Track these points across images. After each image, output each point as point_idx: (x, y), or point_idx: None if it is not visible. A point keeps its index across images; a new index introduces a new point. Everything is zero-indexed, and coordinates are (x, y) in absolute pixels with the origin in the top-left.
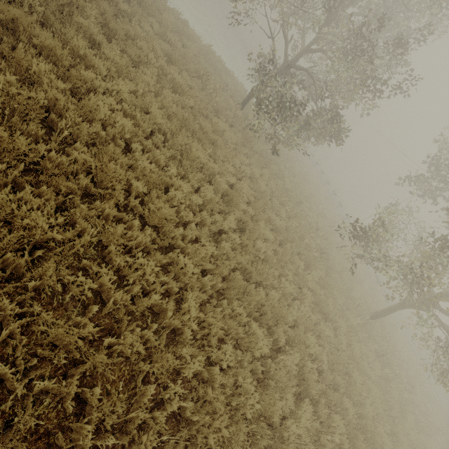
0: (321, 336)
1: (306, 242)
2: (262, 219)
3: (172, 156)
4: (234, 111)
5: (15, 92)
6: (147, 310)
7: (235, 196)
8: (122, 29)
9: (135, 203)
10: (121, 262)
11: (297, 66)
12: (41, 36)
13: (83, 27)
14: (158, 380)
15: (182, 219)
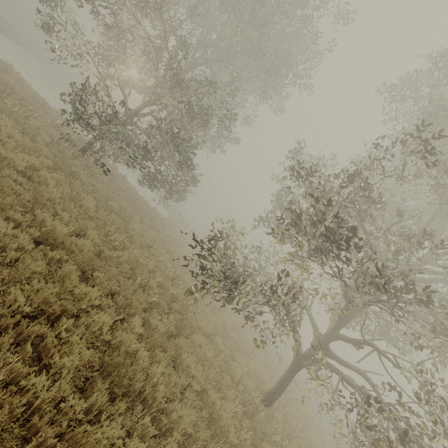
0: None
1: (138, 281)
2: None
3: None
4: (57, 140)
5: None
6: None
7: None
8: None
9: None
10: None
11: (137, 115)
12: None
13: None
14: None
15: None
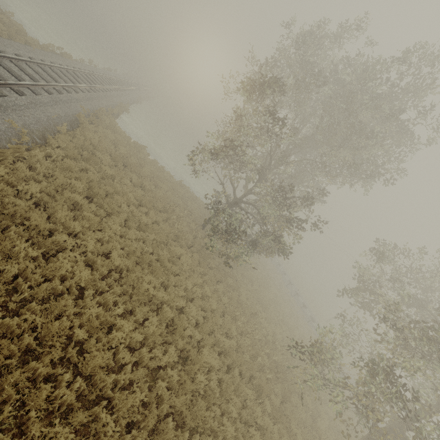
0: None
1: (259, 361)
2: (208, 343)
3: (125, 290)
4: (195, 233)
5: None
6: None
7: (179, 325)
8: (105, 188)
9: (72, 353)
10: (36, 432)
11: (243, 202)
12: (33, 216)
13: (70, 197)
14: None
15: (119, 360)
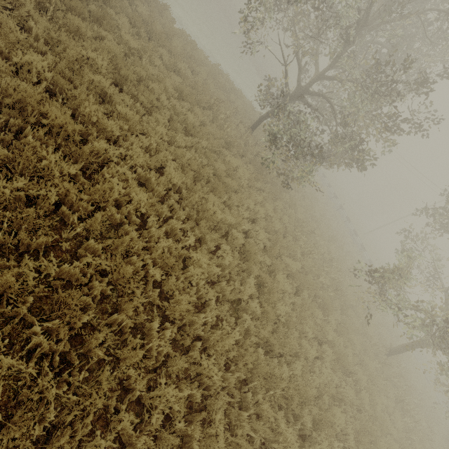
0: (344, 399)
1: (321, 281)
2: (279, 268)
3: (188, 214)
4: (245, 138)
5: (22, 194)
6: None
7: (253, 253)
8: (133, 70)
9: (153, 297)
10: (142, 392)
11: (310, 93)
12: (51, 111)
13: (94, 83)
14: None
15: (200, 295)
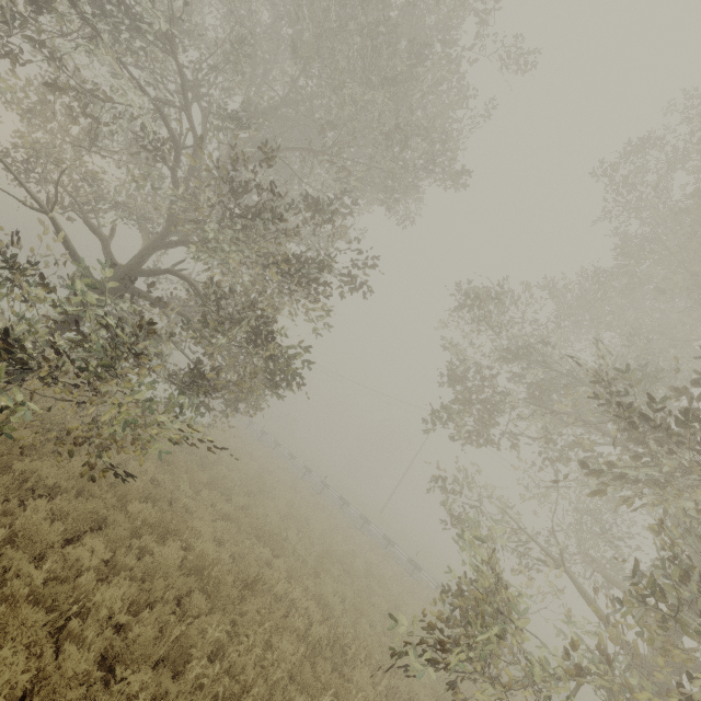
0: None
1: None
2: None
3: None
4: None
5: None
6: None
7: None
8: None
9: None
10: None
11: (143, 272)
12: None
13: None
14: None
15: None
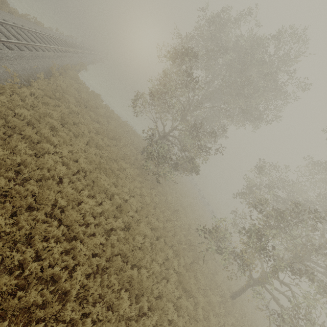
0: (182, 307)
1: (178, 237)
2: (144, 221)
3: (88, 184)
4: (136, 156)
5: (5, 157)
6: (49, 276)
7: (125, 207)
8: (72, 119)
9: (57, 212)
10: (40, 246)
11: (170, 135)
12: (26, 130)
13: (50, 122)
14: (47, 326)
15: (86, 221)
